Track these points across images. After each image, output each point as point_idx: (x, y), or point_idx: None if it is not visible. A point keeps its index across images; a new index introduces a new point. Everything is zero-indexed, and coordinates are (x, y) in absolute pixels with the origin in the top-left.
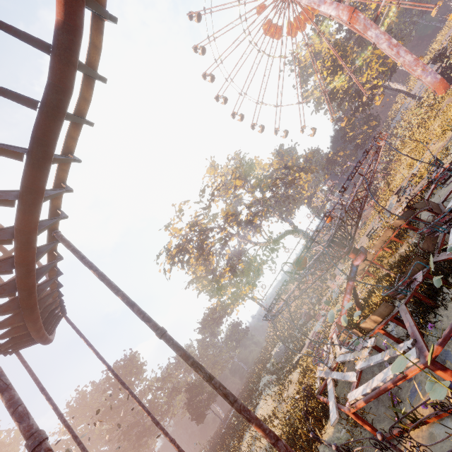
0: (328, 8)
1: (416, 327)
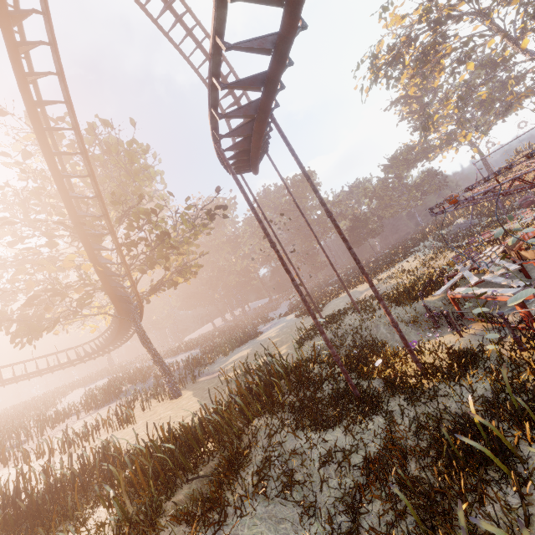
0: None
1: None
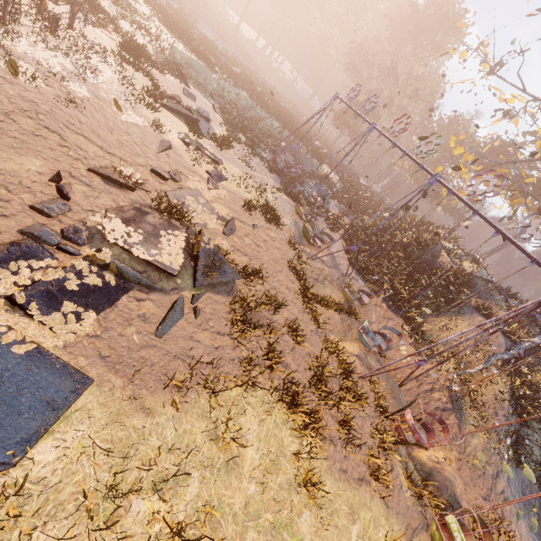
0: None
1: None
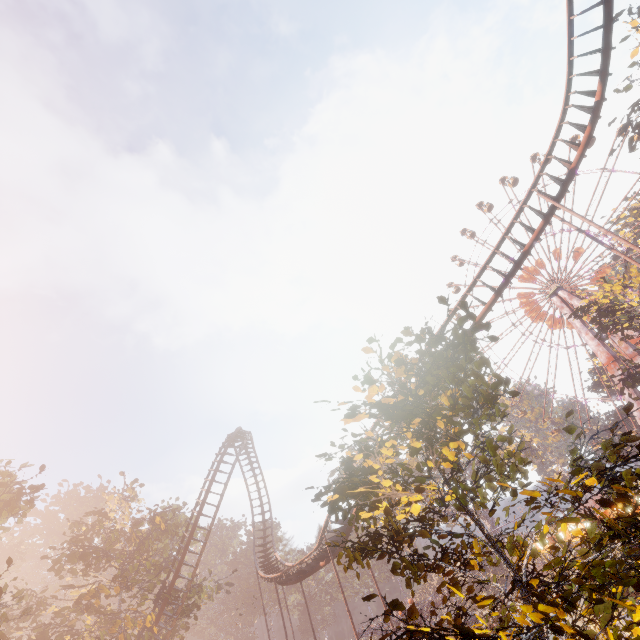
0: (588, 339)
1: None
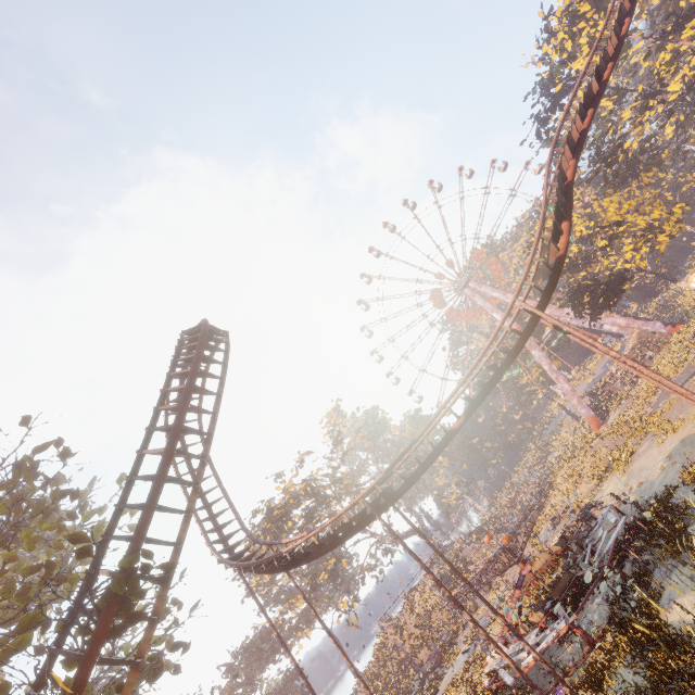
0: (499, 317)
1: (565, 611)
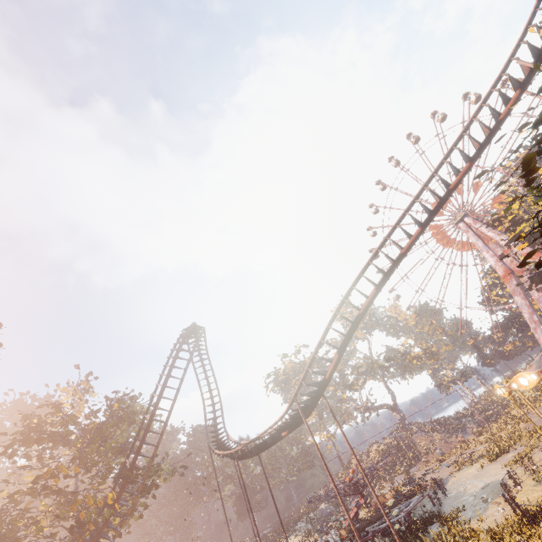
0: (488, 257)
1: None
